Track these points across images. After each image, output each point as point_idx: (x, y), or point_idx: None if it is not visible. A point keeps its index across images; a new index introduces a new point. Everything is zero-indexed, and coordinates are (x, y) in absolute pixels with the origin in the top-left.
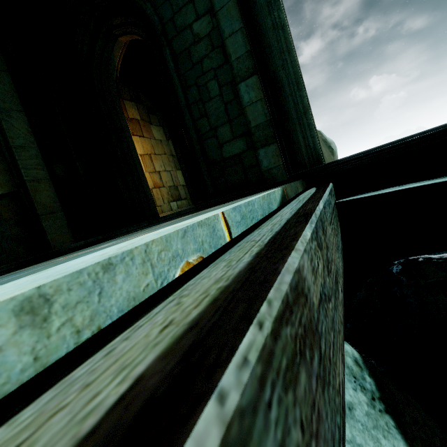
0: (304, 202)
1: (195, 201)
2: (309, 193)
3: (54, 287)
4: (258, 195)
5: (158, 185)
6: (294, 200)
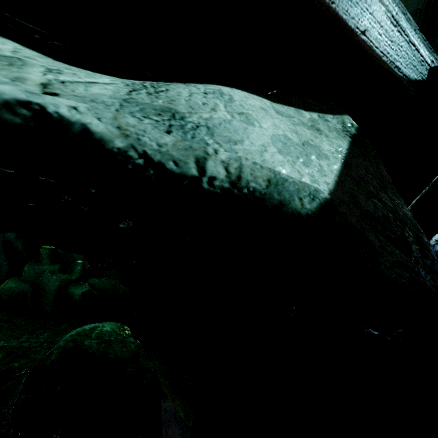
0: None
1: None
2: None
3: None
4: None
5: None
6: None
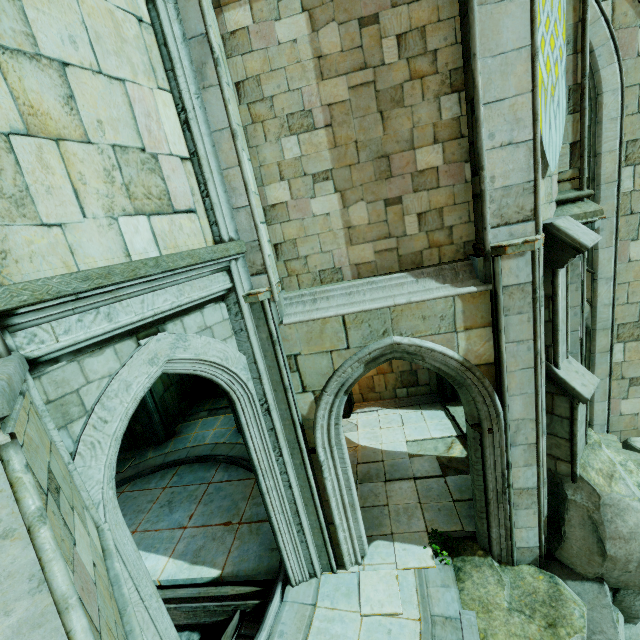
0: (191, 596)
1: (441, 391)
2: (222, 592)
3: None
4: (198, 572)
5: (383, 371)
6: (213, 587)
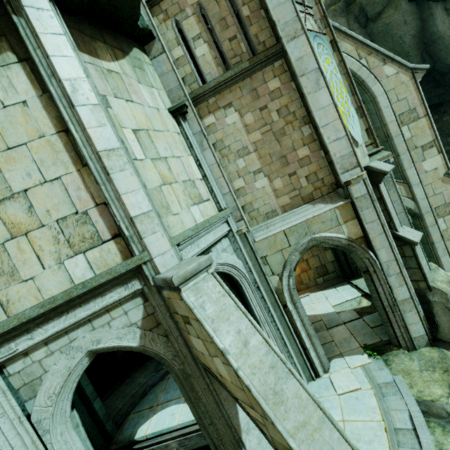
0: None
1: (344, 273)
2: None
3: (194, 419)
4: None
5: (305, 269)
6: None
